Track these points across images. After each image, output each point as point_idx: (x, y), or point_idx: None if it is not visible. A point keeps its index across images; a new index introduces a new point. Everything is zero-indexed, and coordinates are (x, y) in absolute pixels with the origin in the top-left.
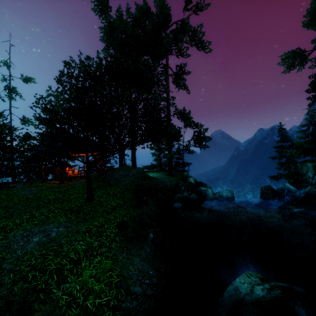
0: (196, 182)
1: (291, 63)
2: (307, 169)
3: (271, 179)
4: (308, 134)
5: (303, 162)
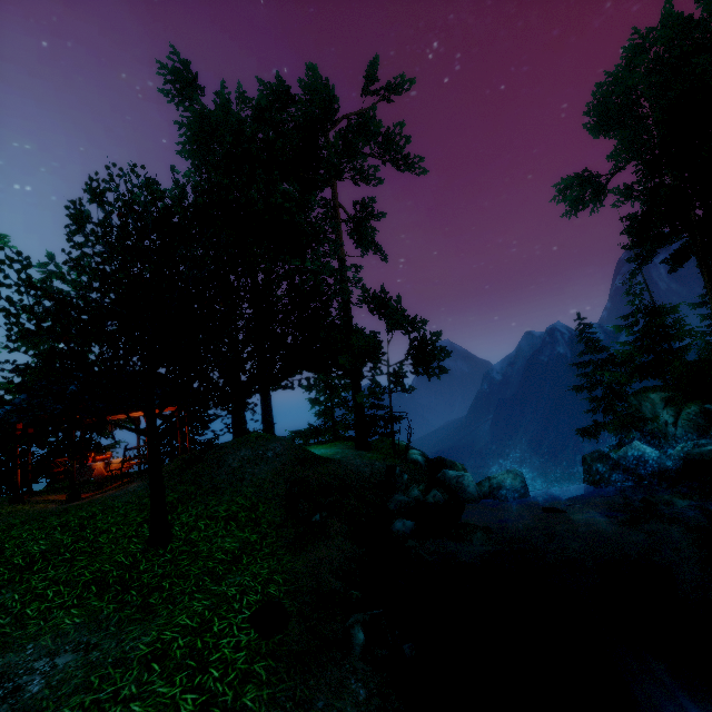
0: (430, 460)
1: (577, 199)
2: (652, 407)
3: (582, 436)
4: (639, 333)
5: (641, 393)
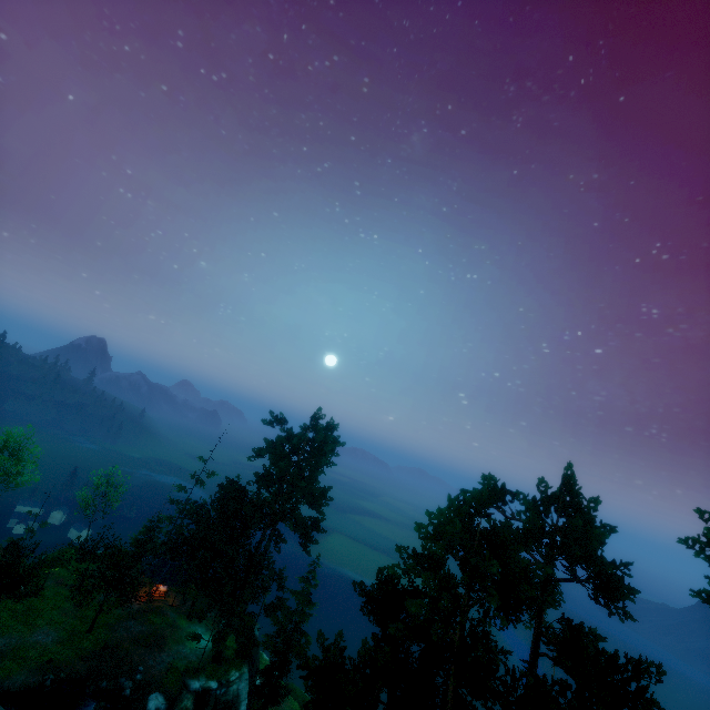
0: (184, 689)
1: None
2: None
3: None
4: None
5: None
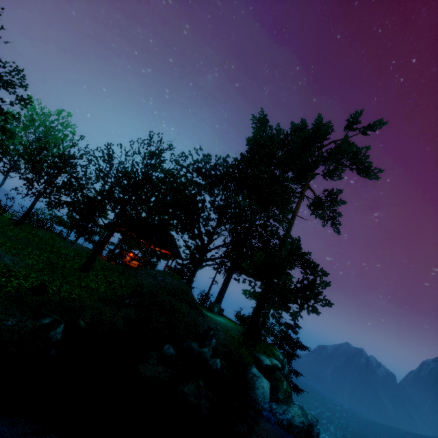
0: (267, 365)
1: None
2: None
3: None
4: None
5: None
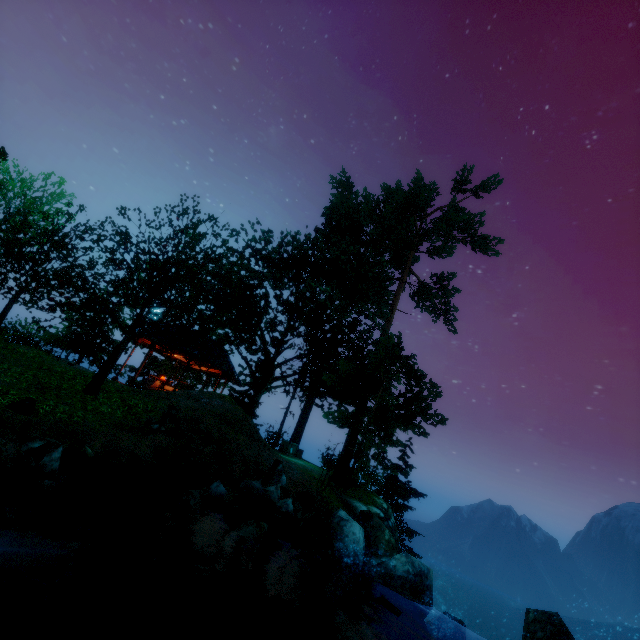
0: (362, 511)
1: None
2: None
3: None
4: None
5: None
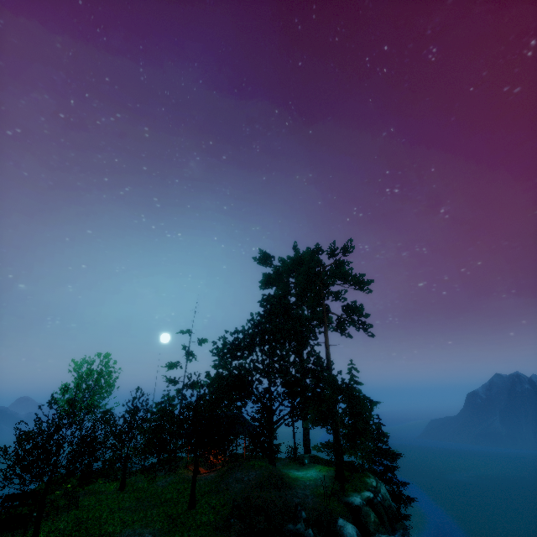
0: (355, 506)
1: None
2: None
3: None
4: None
5: None
